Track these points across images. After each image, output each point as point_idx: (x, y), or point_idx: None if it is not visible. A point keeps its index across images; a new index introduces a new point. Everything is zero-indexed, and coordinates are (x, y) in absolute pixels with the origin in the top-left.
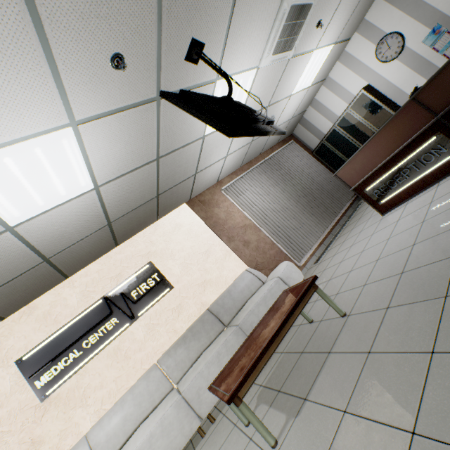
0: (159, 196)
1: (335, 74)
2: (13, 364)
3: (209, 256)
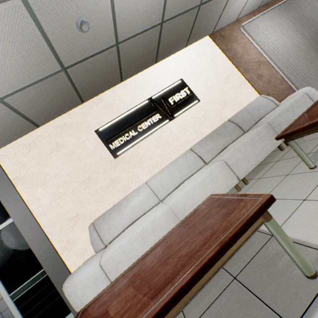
0: (200, 7)
1: None
2: (93, 133)
3: (228, 83)
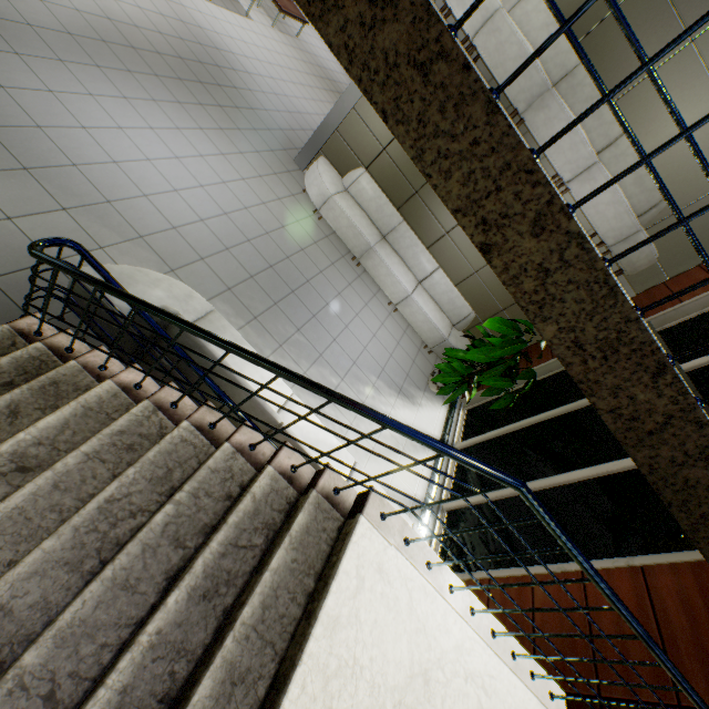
0: None
1: None
2: None
3: None
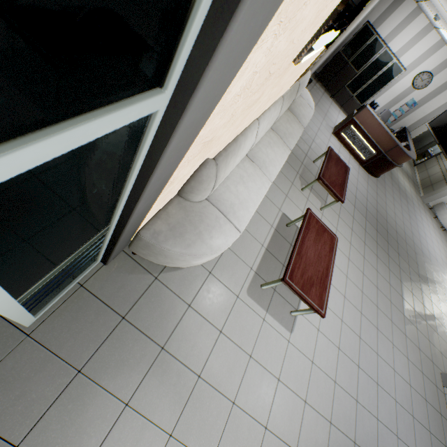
0: None
1: (431, 37)
2: None
3: None
